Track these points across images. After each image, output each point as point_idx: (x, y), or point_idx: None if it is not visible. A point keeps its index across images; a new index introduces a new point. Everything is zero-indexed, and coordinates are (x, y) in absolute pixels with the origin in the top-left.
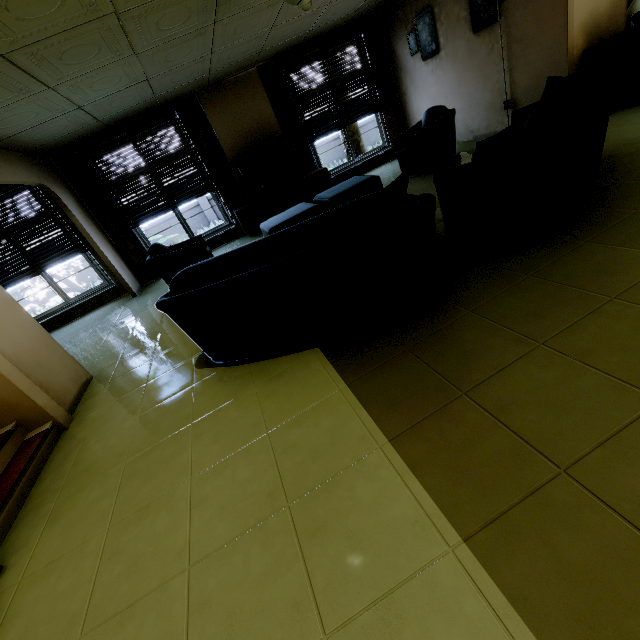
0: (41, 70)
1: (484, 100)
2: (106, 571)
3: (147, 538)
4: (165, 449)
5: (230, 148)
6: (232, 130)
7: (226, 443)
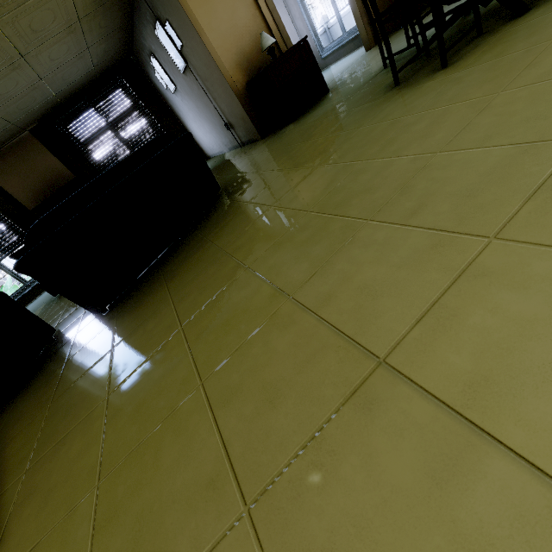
0: None
1: (217, 122)
2: None
3: None
4: None
5: (30, 202)
6: (26, 187)
7: None
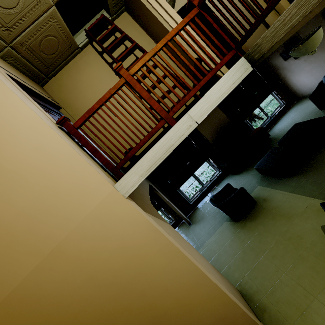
0: None
1: None
2: None
3: None
4: None
5: (210, 137)
6: (209, 129)
7: None
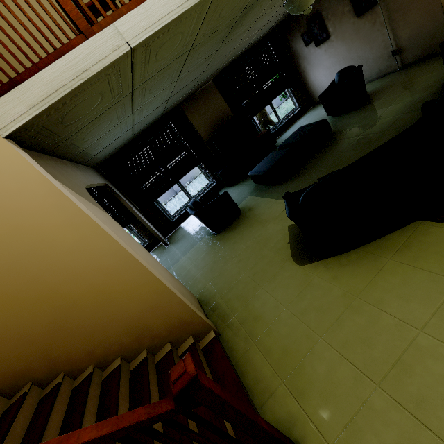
0: (137, 100)
1: (373, 56)
2: (429, 417)
3: (440, 382)
4: (354, 320)
5: (205, 134)
6: (204, 122)
7: (421, 299)
